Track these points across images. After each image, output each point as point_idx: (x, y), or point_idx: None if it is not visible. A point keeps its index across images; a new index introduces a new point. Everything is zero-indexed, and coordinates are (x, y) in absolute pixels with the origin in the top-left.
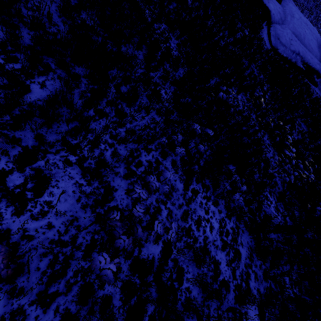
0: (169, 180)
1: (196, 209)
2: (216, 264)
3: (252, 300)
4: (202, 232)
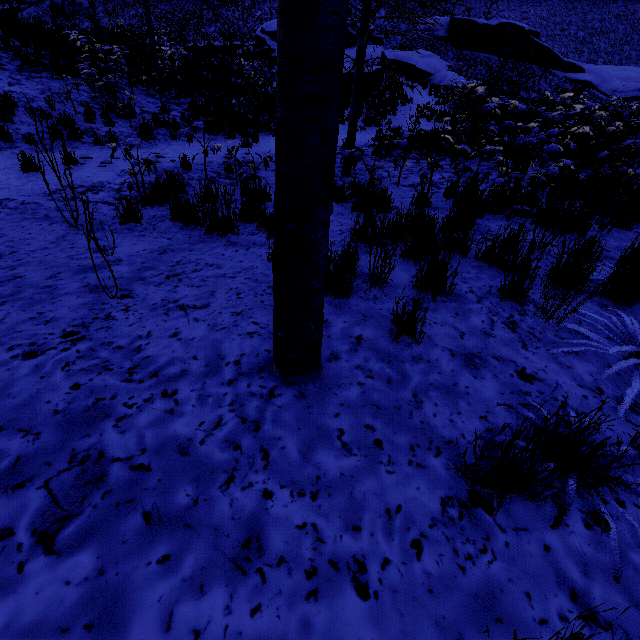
0: None
1: None
2: None
3: None
4: None
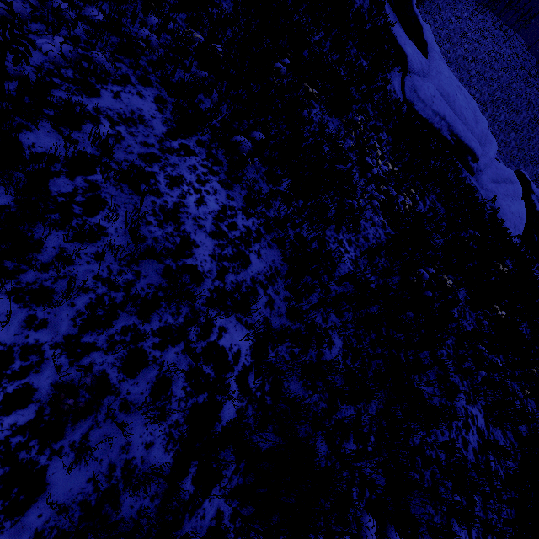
0: (139, 109)
1: (179, 166)
2: (189, 243)
3: (246, 323)
4: (178, 195)
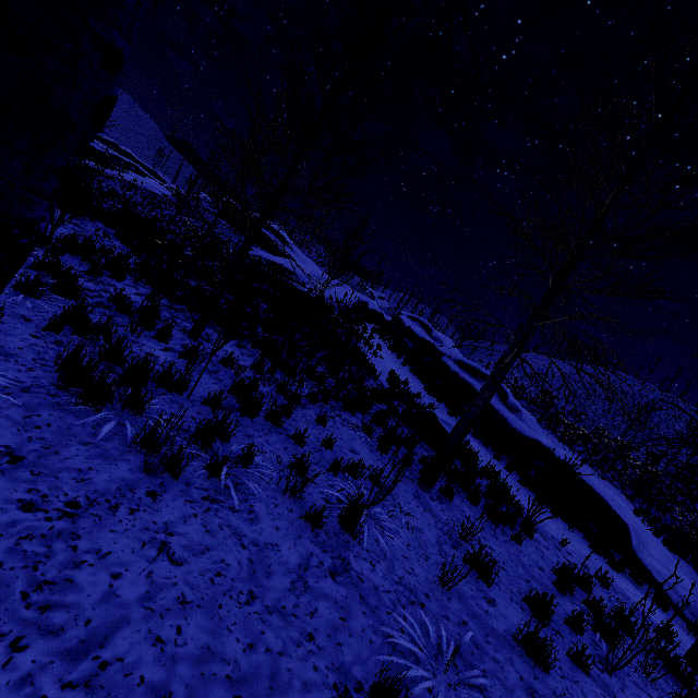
0: None
1: None
2: None
3: None
4: None
